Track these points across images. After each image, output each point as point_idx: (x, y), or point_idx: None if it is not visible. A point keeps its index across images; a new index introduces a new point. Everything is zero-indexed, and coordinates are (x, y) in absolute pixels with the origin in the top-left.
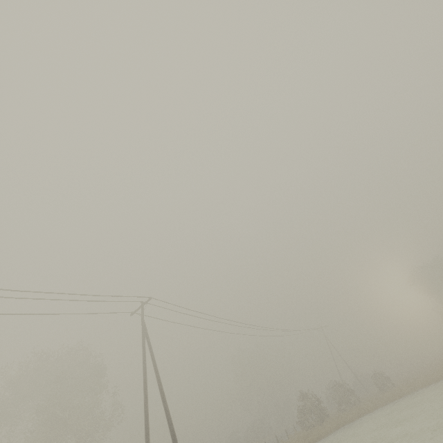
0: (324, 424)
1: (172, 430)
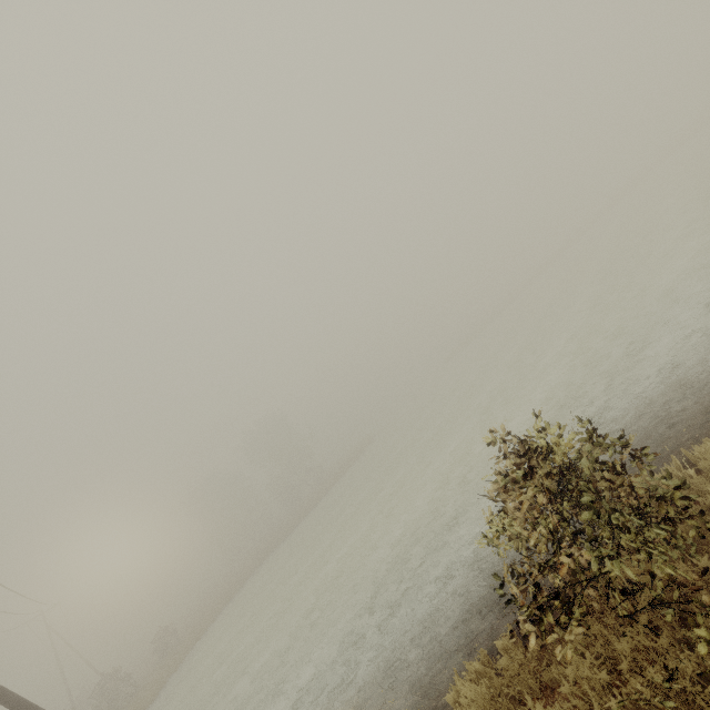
0: None
1: None
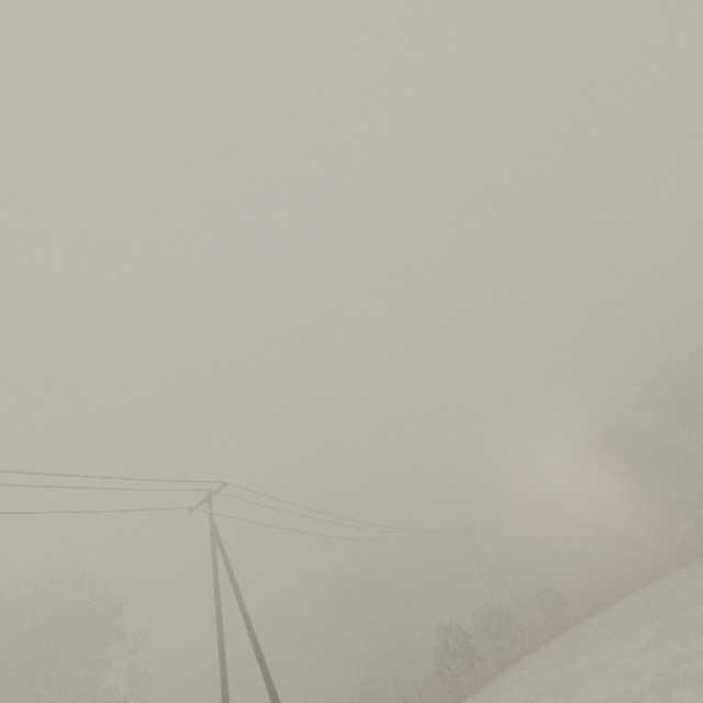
0: (474, 671)
1: (272, 689)
